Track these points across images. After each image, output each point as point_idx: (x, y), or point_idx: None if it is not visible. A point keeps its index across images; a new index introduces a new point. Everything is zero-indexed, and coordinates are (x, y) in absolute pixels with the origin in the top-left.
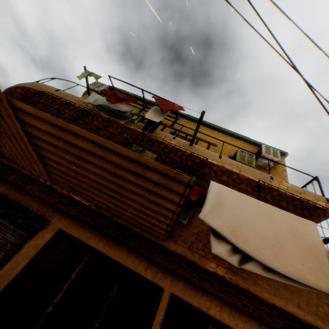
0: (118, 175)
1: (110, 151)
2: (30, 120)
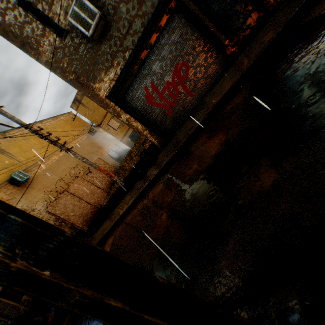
0: None
1: None
2: None
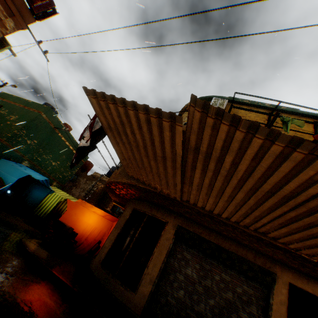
0: None
1: None
2: None
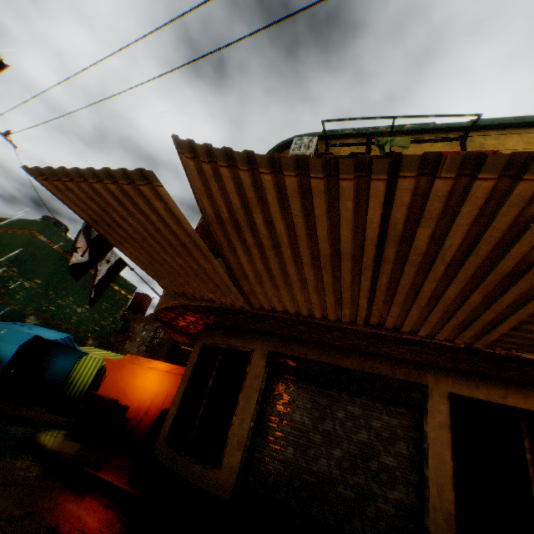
0: None
1: None
2: None
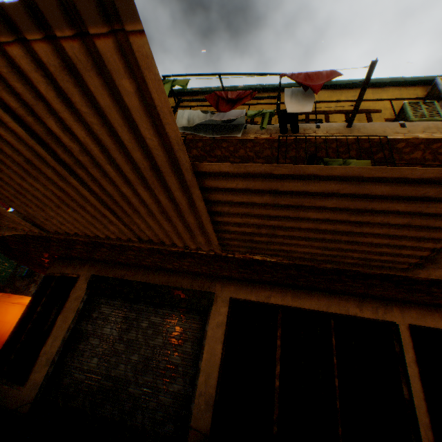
0: (364, 210)
1: (370, 182)
2: (217, 183)
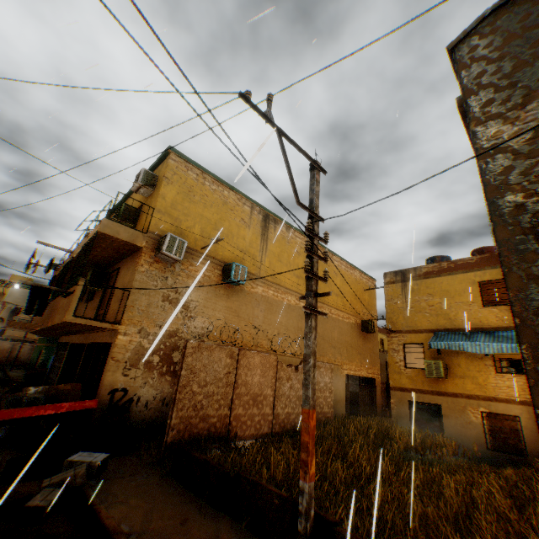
0: None
1: None
2: None
